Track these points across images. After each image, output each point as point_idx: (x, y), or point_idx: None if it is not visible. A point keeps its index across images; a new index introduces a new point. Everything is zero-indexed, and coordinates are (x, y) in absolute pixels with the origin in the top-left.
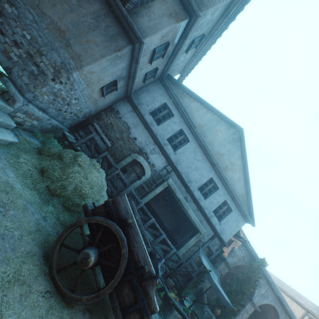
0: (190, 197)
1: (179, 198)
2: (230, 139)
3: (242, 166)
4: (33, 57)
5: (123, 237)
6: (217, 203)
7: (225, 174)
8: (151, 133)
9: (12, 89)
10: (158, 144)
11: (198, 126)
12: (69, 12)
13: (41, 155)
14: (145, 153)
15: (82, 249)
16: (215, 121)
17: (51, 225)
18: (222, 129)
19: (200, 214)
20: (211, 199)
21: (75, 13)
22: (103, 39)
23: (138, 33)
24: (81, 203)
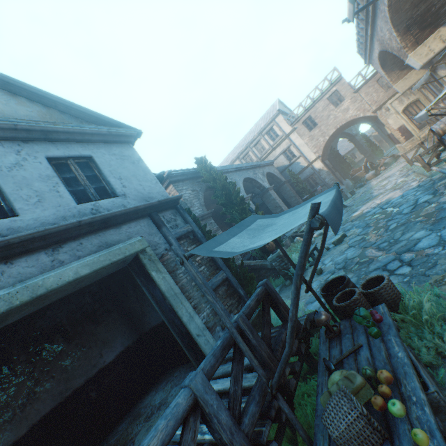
0: None
1: None
2: None
3: None
4: None
5: None
6: (49, 181)
7: None
8: None
9: None
10: None
11: None
12: None
13: None
14: None
15: None
16: None
17: None
18: None
19: (76, 242)
20: (23, 194)
21: None
22: None
23: None
24: None
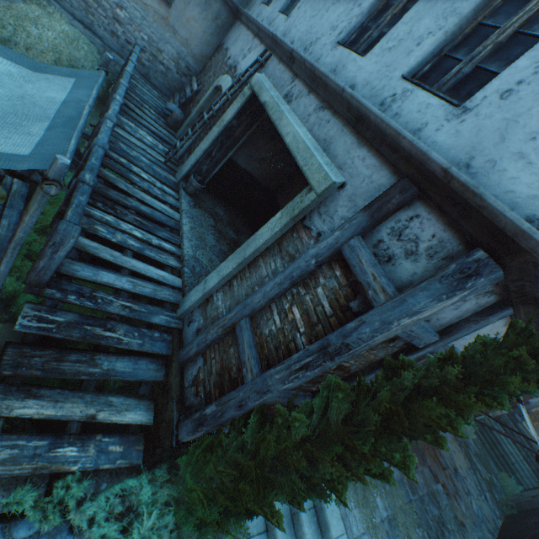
0: (301, 86)
1: (263, 103)
2: None
3: None
4: None
5: None
6: (440, 21)
7: None
8: (251, 26)
9: None
10: (257, 31)
11: None
12: None
13: None
14: (235, 66)
15: None
16: None
17: None
18: None
19: (330, 117)
20: (398, 31)
21: None
22: None
23: None
24: None
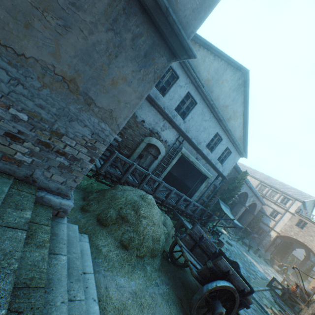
0: (200, 156)
1: (192, 161)
2: (235, 87)
3: (243, 111)
4: (50, 145)
5: (234, 288)
6: (221, 151)
7: (228, 124)
8: (158, 109)
9: (54, 202)
10: (168, 119)
11: (205, 82)
12: (62, 30)
13: (106, 227)
14: (156, 132)
15: (212, 307)
16: (221, 70)
17: (161, 283)
18: (228, 77)
19: (208, 165)
20: (216, 150)
21: (74, 30)
22: (134, 66)
23: (187, 41)
24: (159, 244)
